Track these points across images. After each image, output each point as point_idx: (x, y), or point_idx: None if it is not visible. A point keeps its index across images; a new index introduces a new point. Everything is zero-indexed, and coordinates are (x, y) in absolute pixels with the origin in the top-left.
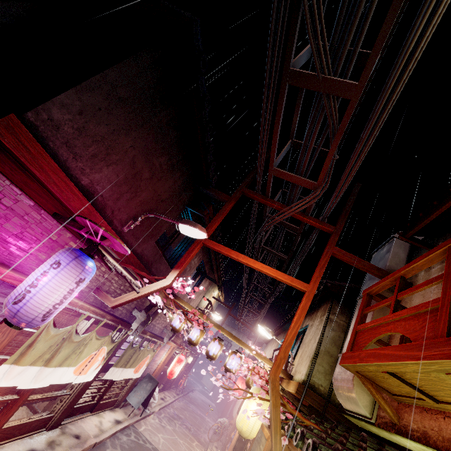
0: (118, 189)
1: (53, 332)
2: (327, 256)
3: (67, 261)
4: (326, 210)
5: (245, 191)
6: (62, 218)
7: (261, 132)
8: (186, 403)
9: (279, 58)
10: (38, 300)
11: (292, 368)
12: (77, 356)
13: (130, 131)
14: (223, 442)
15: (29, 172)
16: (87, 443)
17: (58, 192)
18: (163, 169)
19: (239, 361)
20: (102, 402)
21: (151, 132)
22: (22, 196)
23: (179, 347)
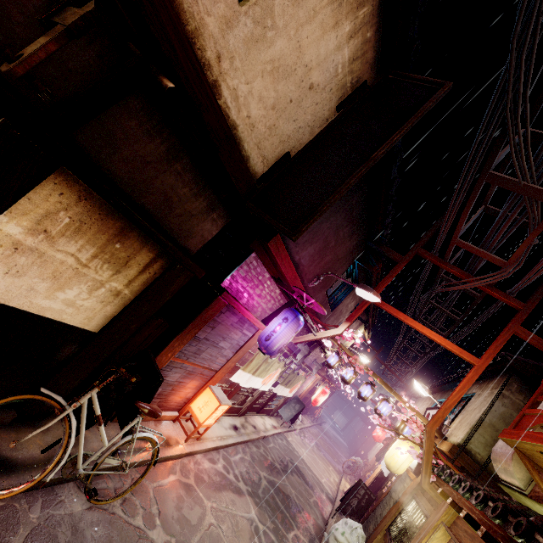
0: (312, 258)
1: (261, 354)
2: (507, 334)
3: (291, 318)
4: (516, 286)
5: (420, 252)
6: (278, 282)
7: (448, 211)
8: (319, 432)
9: (479, 163)
10: (277, 341)
11: (447, 430)
12: (266, 372)
13: (330, 218)
14: (356, 478)
15: (271, 257)
16: (261, 434)
17: (284, 269)
18: (344, 236)
19: (390, 409)
20: (265, 408)
21: (343, 213)
22: (266, 273)
23: (320, 379)
